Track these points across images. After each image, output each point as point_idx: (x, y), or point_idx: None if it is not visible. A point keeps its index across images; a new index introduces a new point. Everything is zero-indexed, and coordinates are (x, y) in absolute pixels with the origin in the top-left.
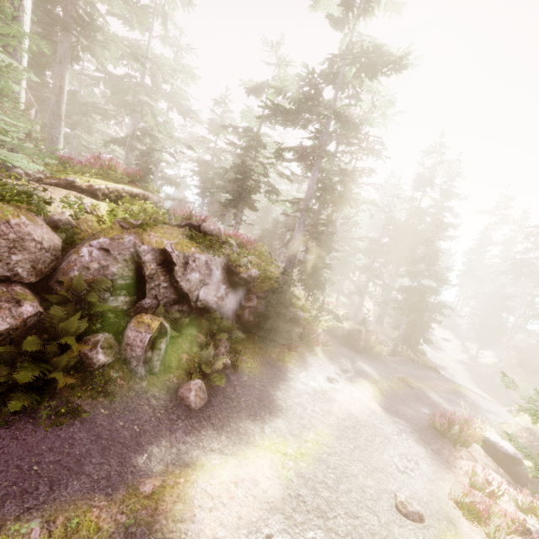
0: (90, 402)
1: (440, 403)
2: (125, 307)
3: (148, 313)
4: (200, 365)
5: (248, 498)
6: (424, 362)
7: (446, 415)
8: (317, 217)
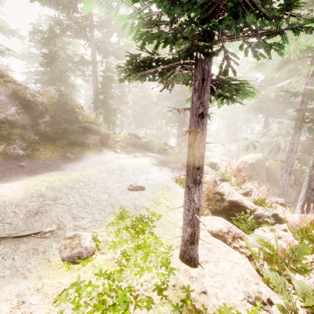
0: None
1: None
2: None
3: None
4: None
5: None
6: None
7: None
8: (96, 67)
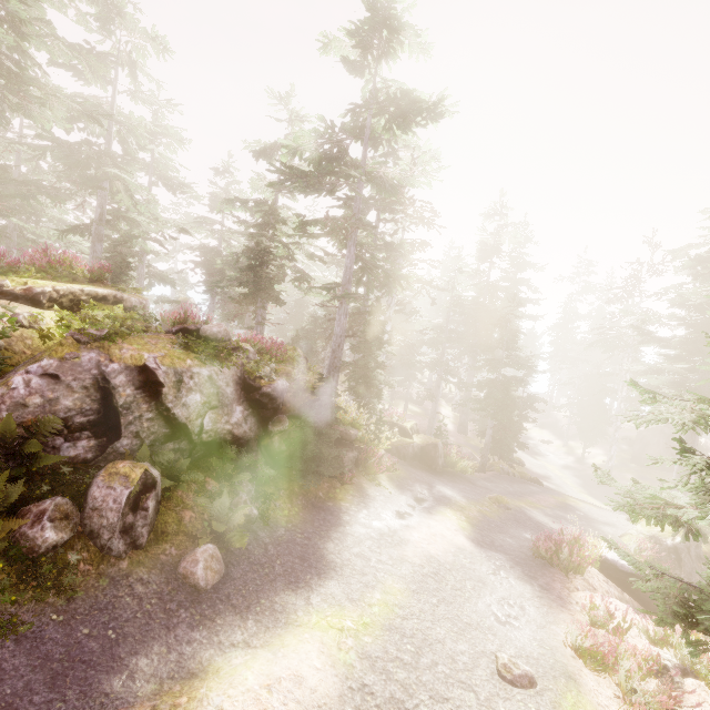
0: (33, 608)
1: (546, 523)
2: (89, 456)
3: (126, 459)
4: (211, 522)
5: (288, 705)
6: (522, 474)
7: (552, 536)
8: (360, 304)
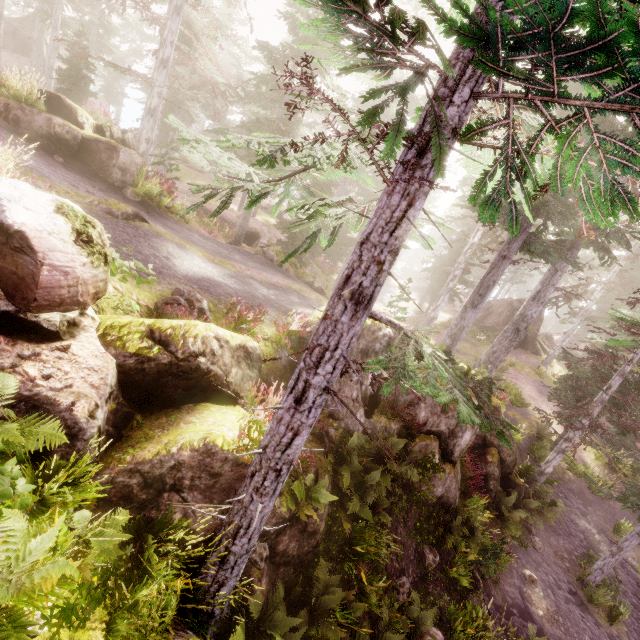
0: None
1: (172, 256)
2: None
3: None
4: None
5: None
6: (303, 275)
7: None
8: None
